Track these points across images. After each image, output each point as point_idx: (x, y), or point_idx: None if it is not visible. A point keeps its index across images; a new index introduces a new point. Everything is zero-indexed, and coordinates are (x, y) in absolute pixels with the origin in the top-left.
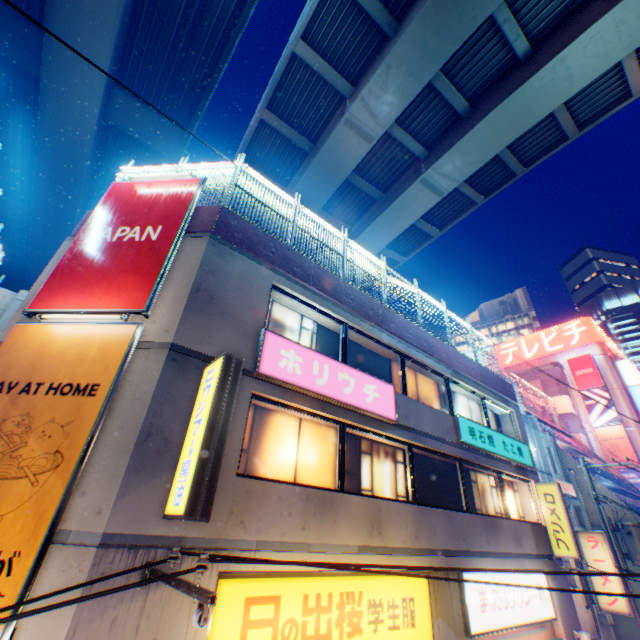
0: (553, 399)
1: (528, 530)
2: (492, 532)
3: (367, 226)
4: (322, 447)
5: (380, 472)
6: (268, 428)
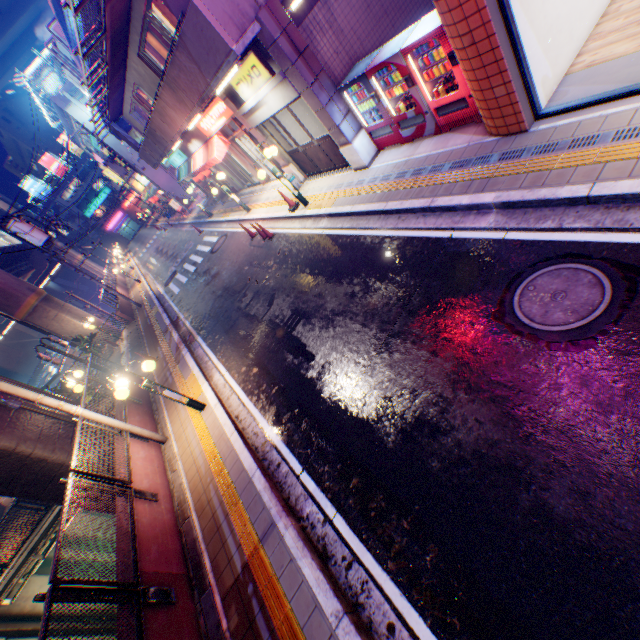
0: None
1: None
2: None
3: None
4: None
5: None
6: None
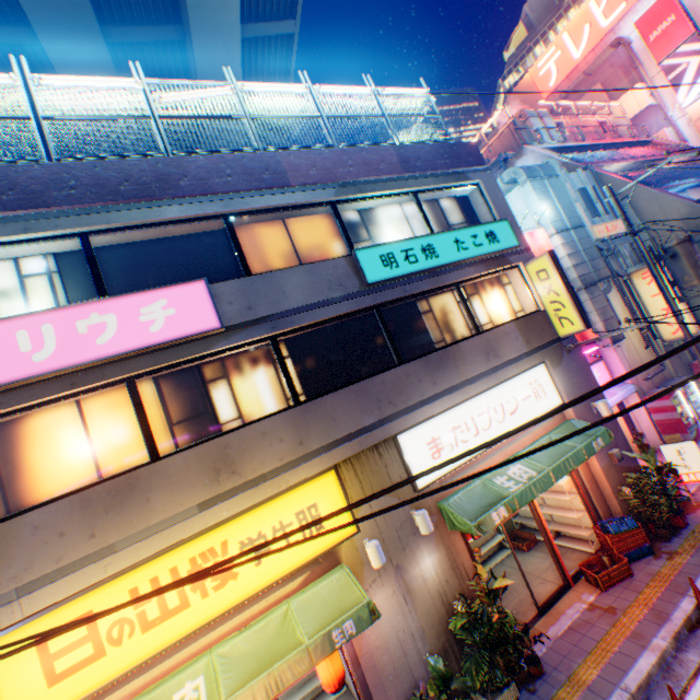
0: (621, 102)
1: (512, 332)
2: (443, 368)
3: (186, 6)
4: (131, 416)
5: (247, 391)
6: (22, 445)
